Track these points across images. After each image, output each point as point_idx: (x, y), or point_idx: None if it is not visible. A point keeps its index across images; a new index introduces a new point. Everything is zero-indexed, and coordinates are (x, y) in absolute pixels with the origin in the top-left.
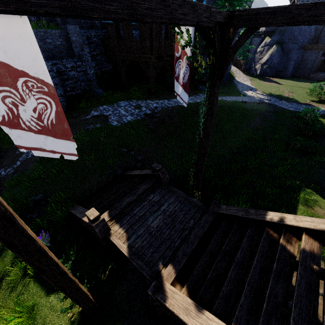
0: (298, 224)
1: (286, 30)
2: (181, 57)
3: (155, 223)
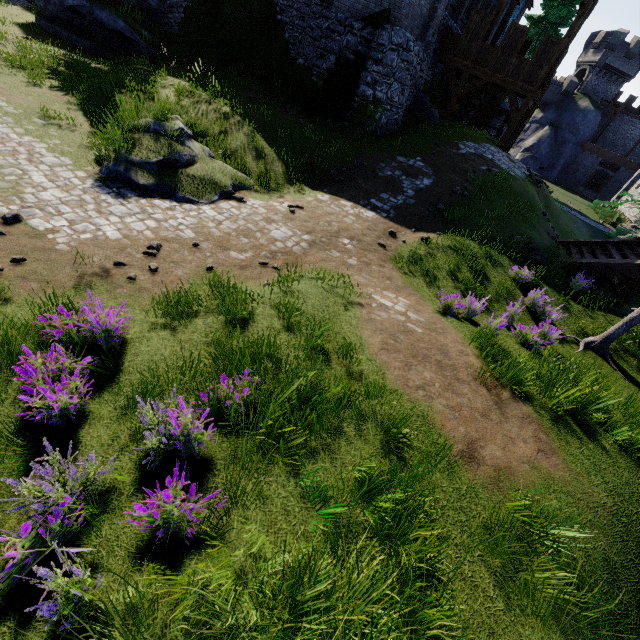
0: None
1: (566, 109)
2: None
3: None
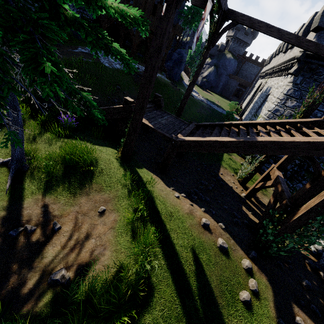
0: (238, 122)
1: (221, 58)
2: (203, 19)
3: (163, 122)
